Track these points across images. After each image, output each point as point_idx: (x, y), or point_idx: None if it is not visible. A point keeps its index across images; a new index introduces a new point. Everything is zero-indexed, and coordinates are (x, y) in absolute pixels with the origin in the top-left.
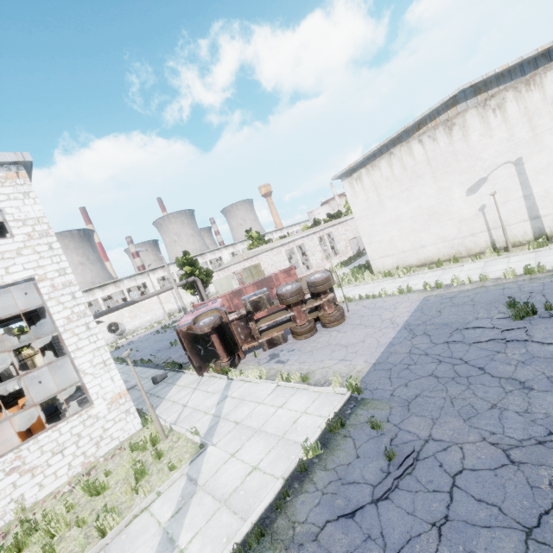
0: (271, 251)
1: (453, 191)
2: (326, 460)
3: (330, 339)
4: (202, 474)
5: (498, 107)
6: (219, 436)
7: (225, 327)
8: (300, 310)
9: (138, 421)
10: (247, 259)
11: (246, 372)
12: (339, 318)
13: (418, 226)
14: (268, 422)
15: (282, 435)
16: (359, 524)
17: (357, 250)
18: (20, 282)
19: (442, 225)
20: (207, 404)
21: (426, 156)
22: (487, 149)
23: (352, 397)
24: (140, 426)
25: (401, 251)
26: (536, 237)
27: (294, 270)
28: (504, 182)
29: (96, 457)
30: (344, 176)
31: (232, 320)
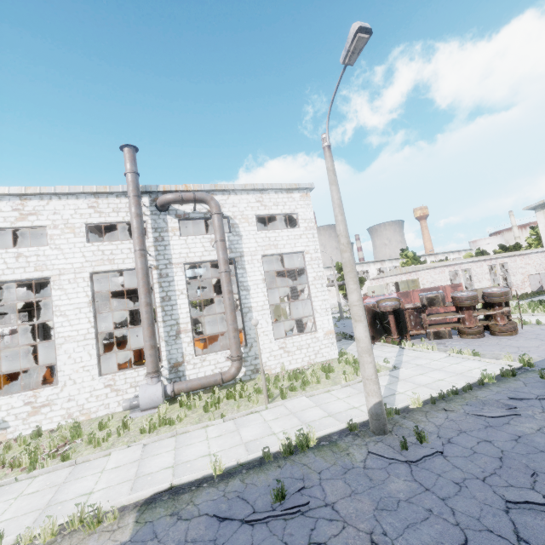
0: (434, 269)
1: None
2: (499, 384)
3: (499, 342)
4: (401, 376)
5: None
6: (405, 367)
7: (401, 312)
8: (471, 314)
9: (337, 352)
10: (405, 273)
11: (418, 345)
12: (511, 330)
13: None
14: (445, 367)
15: (460, 373)
16: (525, 402)
17: (538, 287)
18: (298, 252)
19: None
20: (387, 355)
21: None
22: None
23: (522, 368)
24: (337, 356)
25: None
26: None
27: (461, 287)
28: None
29: (314, 362)
30: (539, 207)
31: (407, 309)
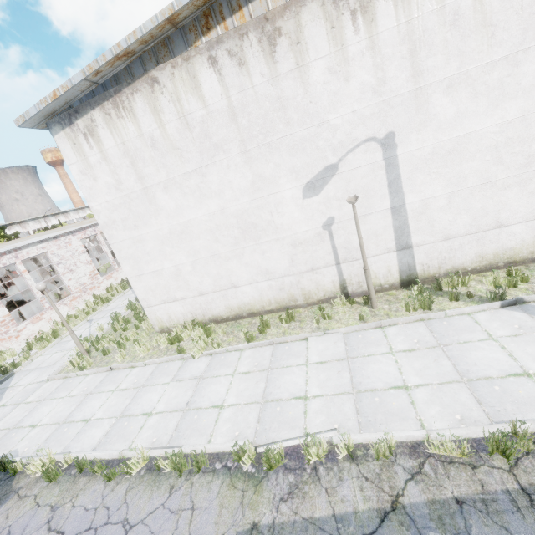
0: None
1: (281, 185)
2: None
3: None
4: None
5: (363, 8)
6: None
7: None
8: None
9: None
10: None
11: None
12: None
13: (224, 249)
14: None
15: None
16: None
17: None
18: None
19: (265, 249)
20: None
21: (228, 101)
22: (340, 105)
23: None
24: None
25: (198, 293)
26: (403, 278)
27: None
28: (364, 178)
29: None
30: (55, 122)
31: None
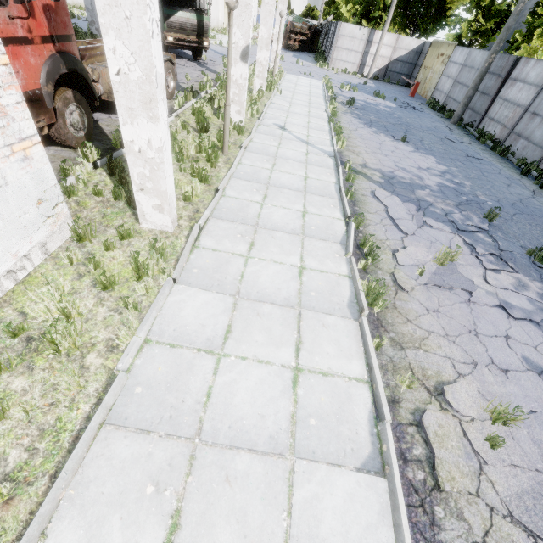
0: None
1: None
2: None
3: None
4: None
5: None
6: None
7: None
8: None
9: None
10: None
11: None
12: None
13: None
14: None
15: None
16: None
17: None
18: None
19: None
20: None
21: None
22: None
23: None
24: None
25: None
26: None
27: None
28: None
29: None
30: None
31: None
